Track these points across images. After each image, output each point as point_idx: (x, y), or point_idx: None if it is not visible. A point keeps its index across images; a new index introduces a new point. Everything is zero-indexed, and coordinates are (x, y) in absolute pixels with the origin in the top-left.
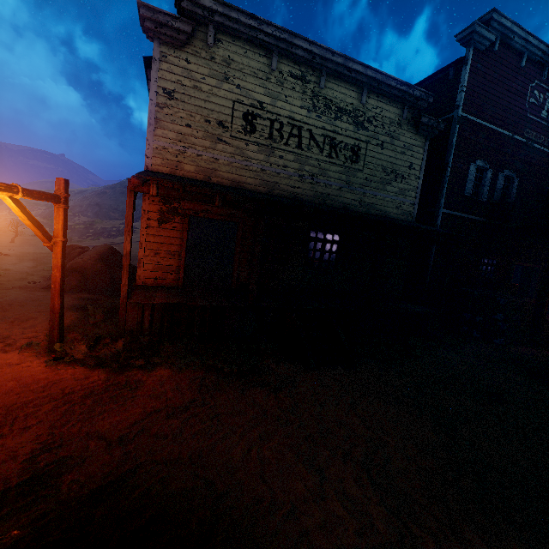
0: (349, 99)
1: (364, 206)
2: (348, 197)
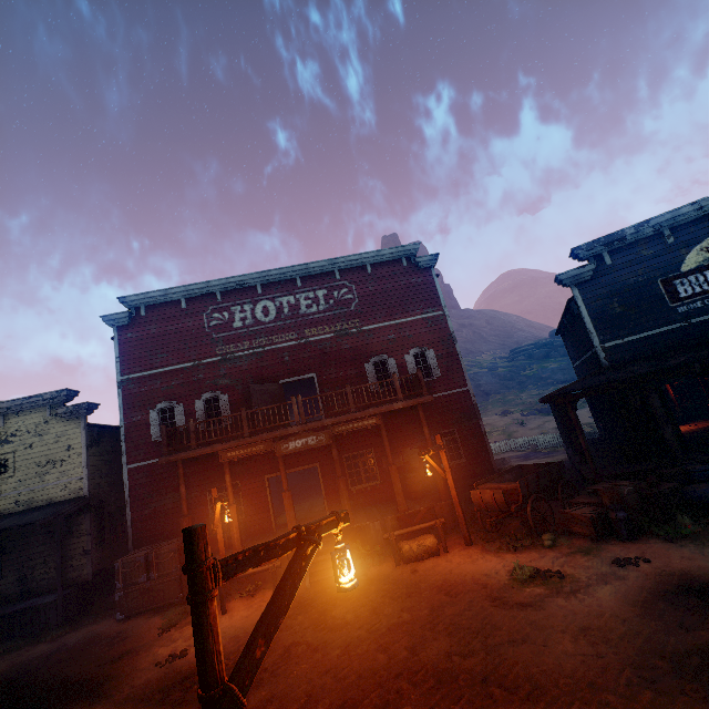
0: None
1: (23, 504)
2: (3, 504)
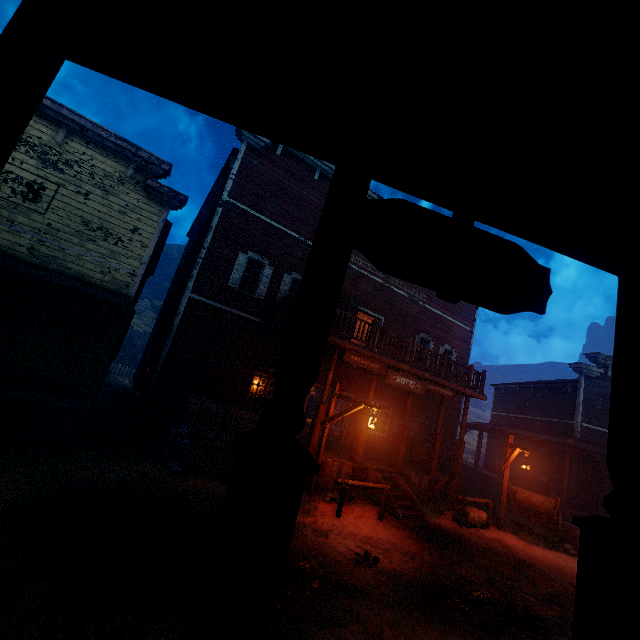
0: (36, 132)
1: (40, 256)
2: (8, 239)
